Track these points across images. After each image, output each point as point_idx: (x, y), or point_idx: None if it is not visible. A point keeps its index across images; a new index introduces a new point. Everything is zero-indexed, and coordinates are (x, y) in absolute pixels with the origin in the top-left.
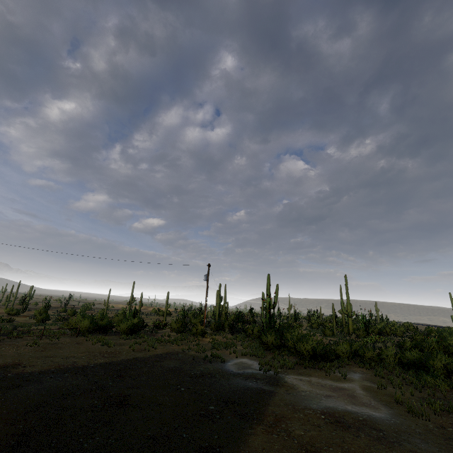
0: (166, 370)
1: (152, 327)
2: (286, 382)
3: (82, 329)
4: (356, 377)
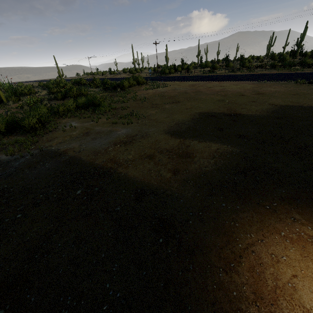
0: None
1: None
2: (59, 149)
3: None
4: (76, 124)
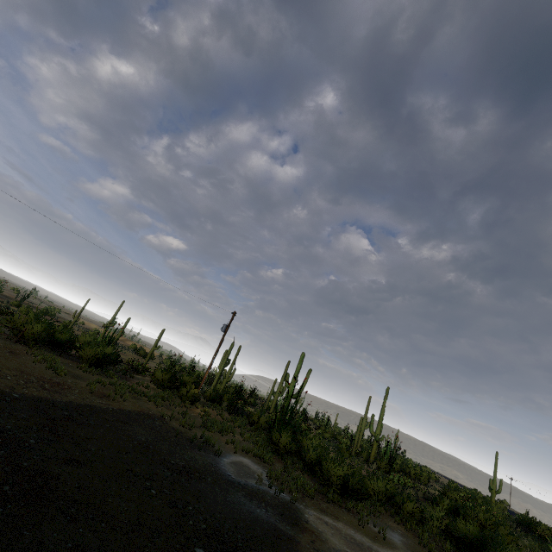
0: (133, 443)
1: (127, 367)
2: (308, 522)
3: (27, 334)
4: (397, 540)
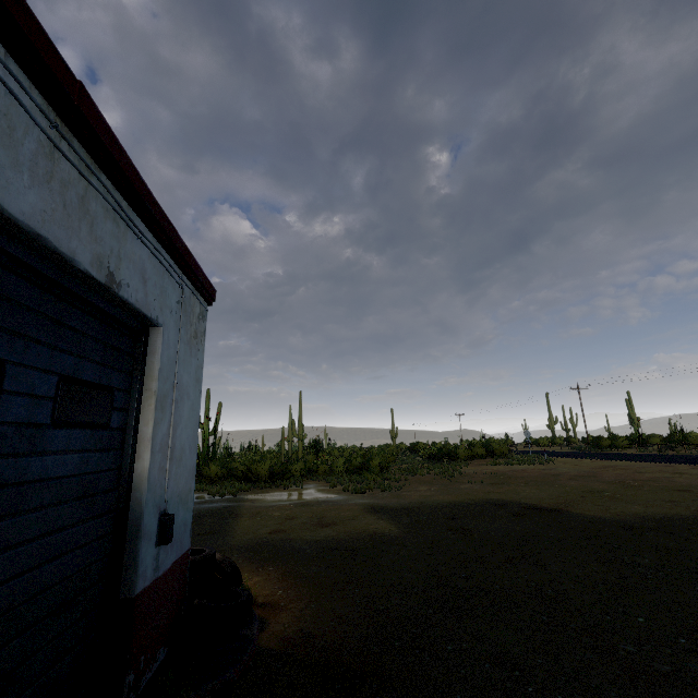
0: None
1: None
2: (248, 499)
3: None
4: (311, 487)
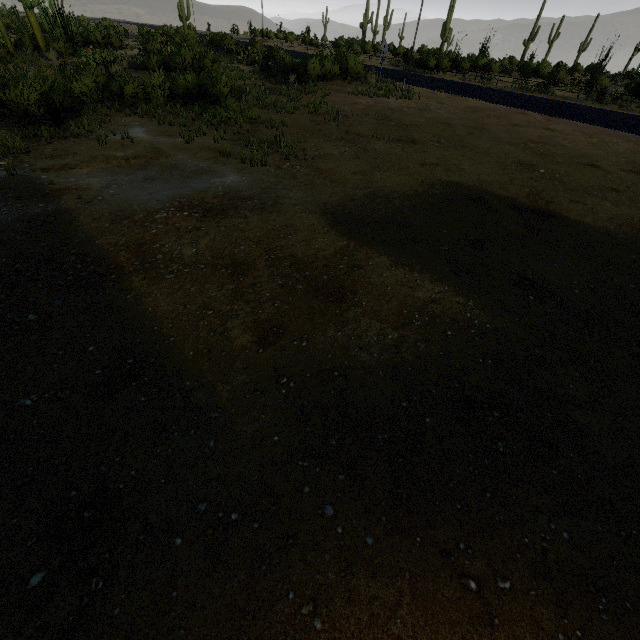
0: None
1: None
2: (54, 183)
3: None
4: (142, 135)
